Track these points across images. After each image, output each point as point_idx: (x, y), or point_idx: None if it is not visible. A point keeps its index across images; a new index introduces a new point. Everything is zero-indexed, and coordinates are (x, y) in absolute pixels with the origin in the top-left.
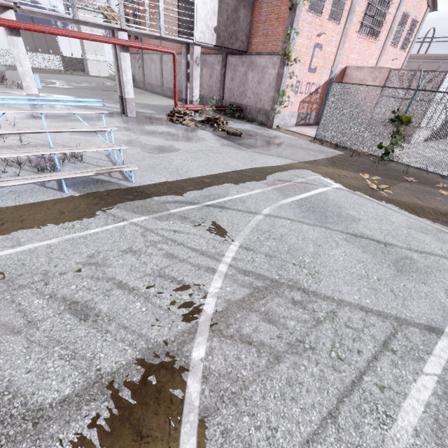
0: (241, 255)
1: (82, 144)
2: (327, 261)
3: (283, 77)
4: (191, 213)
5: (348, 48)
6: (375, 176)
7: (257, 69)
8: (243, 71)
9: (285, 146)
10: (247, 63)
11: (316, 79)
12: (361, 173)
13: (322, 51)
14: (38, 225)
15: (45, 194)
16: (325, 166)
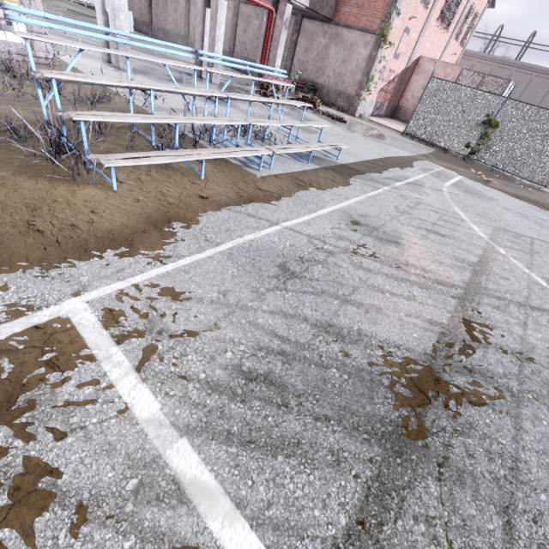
0: (466, 214)
1: (234, 115)
2: (507, 220)
3: (376, 60)
4: (407, 187)
5: (426, 37)
6: (479, 171)
7: (344, 45)
8: (324, 42)
9: (390, 138)
10: (330, 34)
11: (396, 66)
12: (470, 168)
13: (408, 36)
14: (334, 187)
15: (297, 164)
16: (437, 160)
